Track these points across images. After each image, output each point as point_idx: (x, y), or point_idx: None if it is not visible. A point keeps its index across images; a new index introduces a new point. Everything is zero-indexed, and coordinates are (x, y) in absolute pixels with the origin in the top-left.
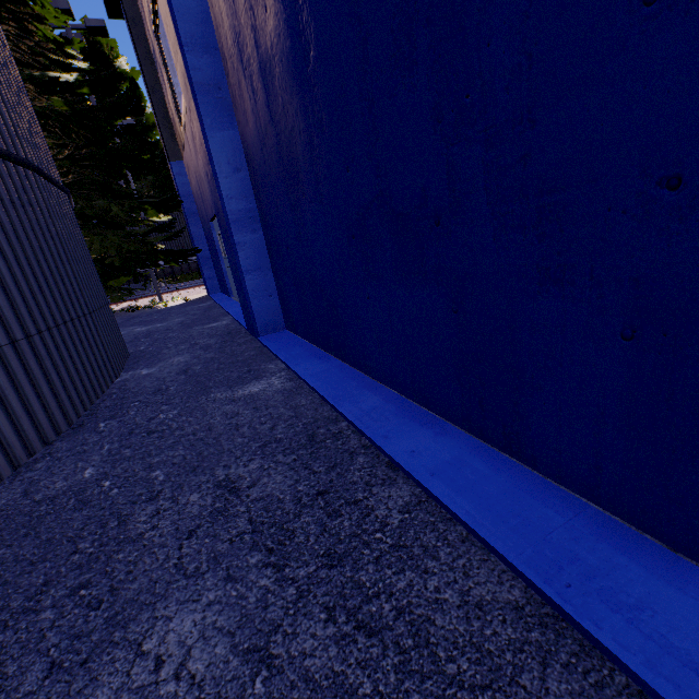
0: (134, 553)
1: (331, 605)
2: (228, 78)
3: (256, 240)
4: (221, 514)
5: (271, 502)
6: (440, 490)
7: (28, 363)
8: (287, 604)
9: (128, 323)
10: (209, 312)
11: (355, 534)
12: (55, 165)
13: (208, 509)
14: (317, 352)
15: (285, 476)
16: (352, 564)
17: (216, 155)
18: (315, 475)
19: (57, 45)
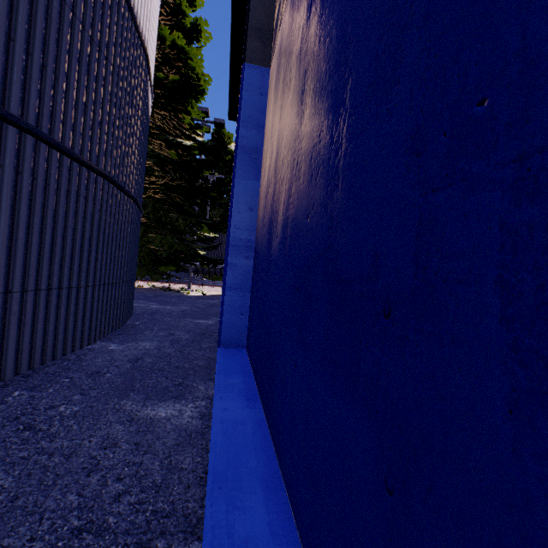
0: None
1: None
2: (264, 146)
3: (245, 265)
4: None
5: None
6: None
7: None
8: None
9: (153, 299)
10: (208, 309)
11: None
12: (135, 181)
13: None
14: (251, 388)
15: None
16: None
17: (237, 195)
18: None
19: (191, 127)
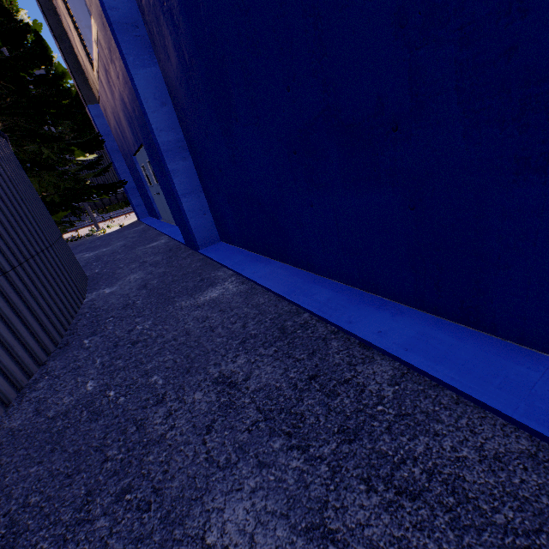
0: (163, 453)
1: (365, 476)
2: (144, 15)
3: (186, 167)
4: (229, 408)
5: (271, 391)
6: (420, 362)
7: (10, 296)
8: (325, 481)
9: (75, 251)
10: (145, 234)
11: (359, 410)
12: None
13: (215, 404)
14: (256, 257)
15: (273, 367)
16: (367, 436)
17: (142, 91)
18: (300, 362)
19: None
